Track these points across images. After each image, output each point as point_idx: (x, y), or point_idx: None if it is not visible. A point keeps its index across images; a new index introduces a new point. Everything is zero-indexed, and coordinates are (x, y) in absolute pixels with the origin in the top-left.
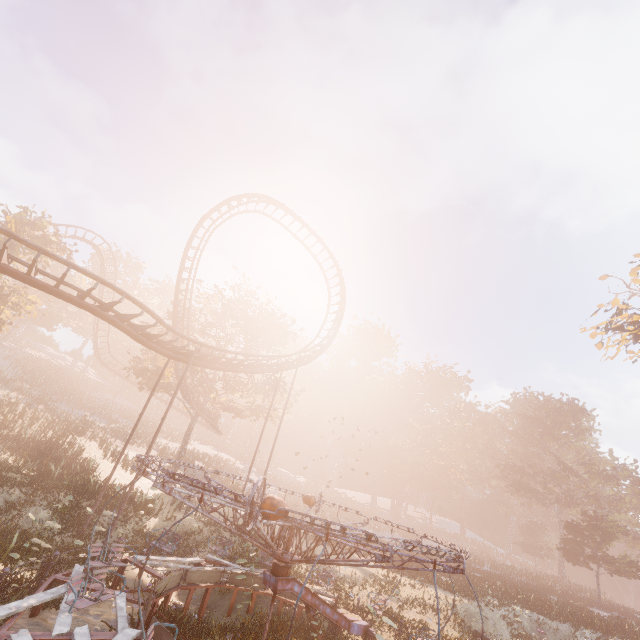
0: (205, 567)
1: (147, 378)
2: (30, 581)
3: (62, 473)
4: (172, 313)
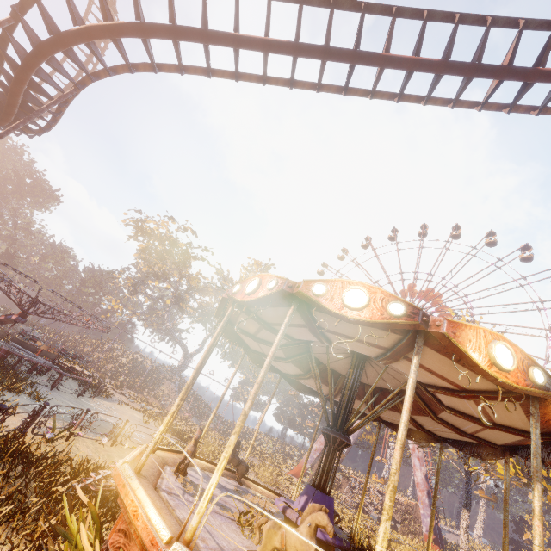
0: None
1: None
2: None
3: None
4: None
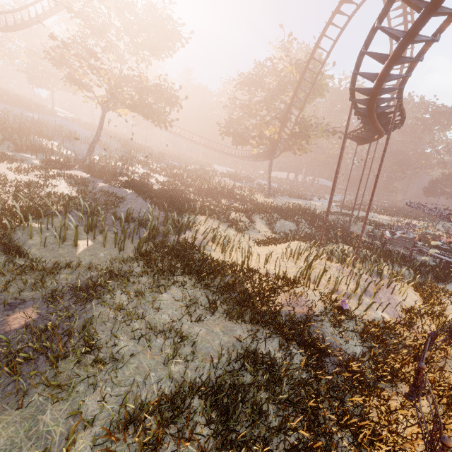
0: (398, 234)
1: (237, 138)
2: (394, 251)
3: (280, 207)
4: (292, 97)
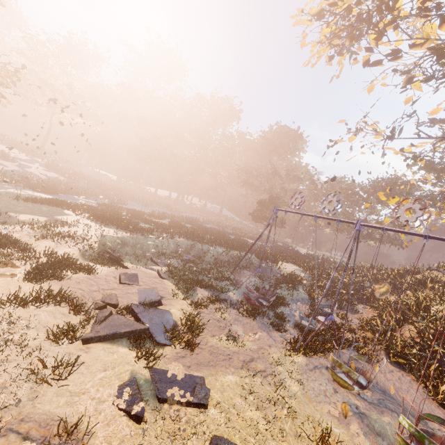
0: None
1: None
2: None
3: None
4: None
